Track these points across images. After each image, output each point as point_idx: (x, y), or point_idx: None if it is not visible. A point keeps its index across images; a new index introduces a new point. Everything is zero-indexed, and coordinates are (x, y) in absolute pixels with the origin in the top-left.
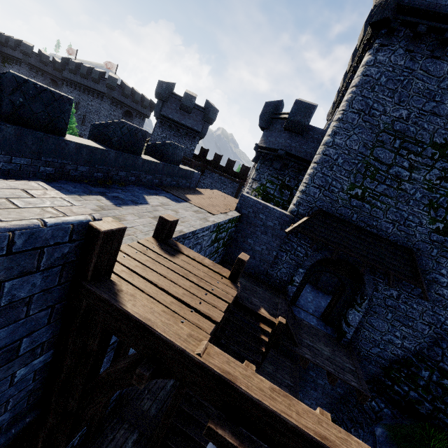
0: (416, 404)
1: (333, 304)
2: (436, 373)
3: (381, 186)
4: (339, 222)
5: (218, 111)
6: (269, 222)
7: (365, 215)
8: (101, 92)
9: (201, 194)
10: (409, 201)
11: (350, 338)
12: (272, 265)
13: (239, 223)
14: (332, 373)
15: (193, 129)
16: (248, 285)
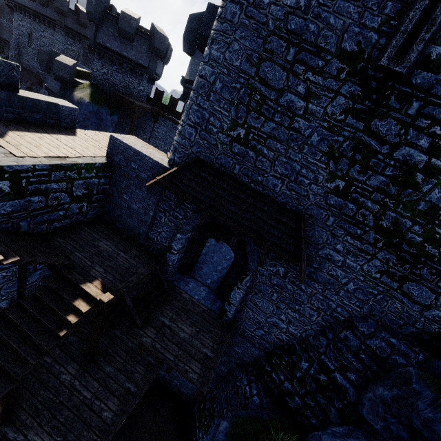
0: (288, 396)
1: (226, 276)
2: (315, 366)
3: (268, 124)
4: (218, 175)
5: (167, 40)
6: (143, 174)
7: (249, 166)
8: (52, 18)
9: (68, 134)
10: (303, 147)
11: (231, 317)
12: (152, 228)
13: (112, 174)
14: (167, 362)
15: (138, 63)
16: (108, 250)
